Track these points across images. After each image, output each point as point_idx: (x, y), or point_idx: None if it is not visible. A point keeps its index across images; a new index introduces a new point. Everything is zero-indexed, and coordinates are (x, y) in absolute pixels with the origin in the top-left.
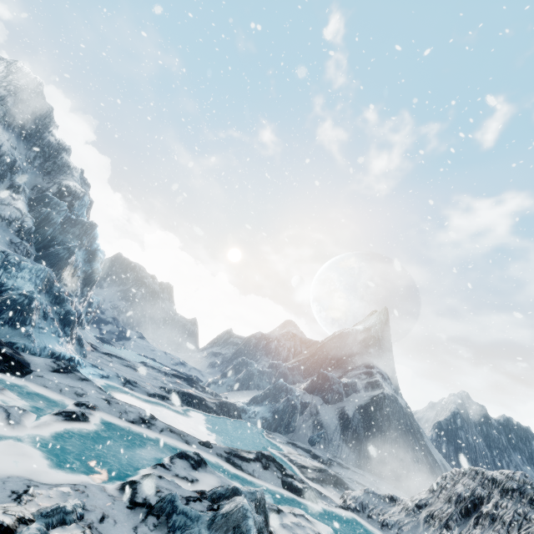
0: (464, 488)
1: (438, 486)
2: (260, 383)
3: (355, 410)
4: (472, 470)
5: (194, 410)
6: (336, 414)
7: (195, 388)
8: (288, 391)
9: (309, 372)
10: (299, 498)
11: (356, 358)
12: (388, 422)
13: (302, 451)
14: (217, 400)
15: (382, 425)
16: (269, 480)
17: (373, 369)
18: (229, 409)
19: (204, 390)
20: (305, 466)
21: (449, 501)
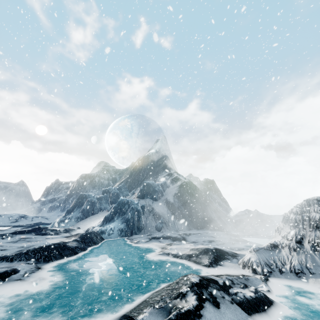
0: (319, 214)
1: (297, 220)
2: (101, 206)
3: (173, 198)
4: (313, 200)
5: (57, 261)
6: (164, 204)
7: (46, 234)
8: (129, 203)
9: (132, 187)
10: (267, 313)
11: (158, 168)
12: (193, 197)
13: (164, 240)
14: (75, 235)
15: (191, 200)
16: (235, 319)
17: (170, 171)
18: (91, 238)
19: (56, 232)
20: (192, 255)
21: (318, 228)
